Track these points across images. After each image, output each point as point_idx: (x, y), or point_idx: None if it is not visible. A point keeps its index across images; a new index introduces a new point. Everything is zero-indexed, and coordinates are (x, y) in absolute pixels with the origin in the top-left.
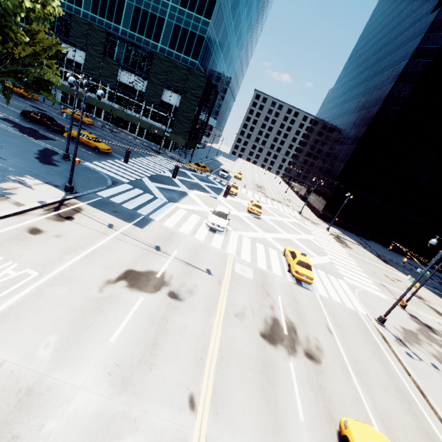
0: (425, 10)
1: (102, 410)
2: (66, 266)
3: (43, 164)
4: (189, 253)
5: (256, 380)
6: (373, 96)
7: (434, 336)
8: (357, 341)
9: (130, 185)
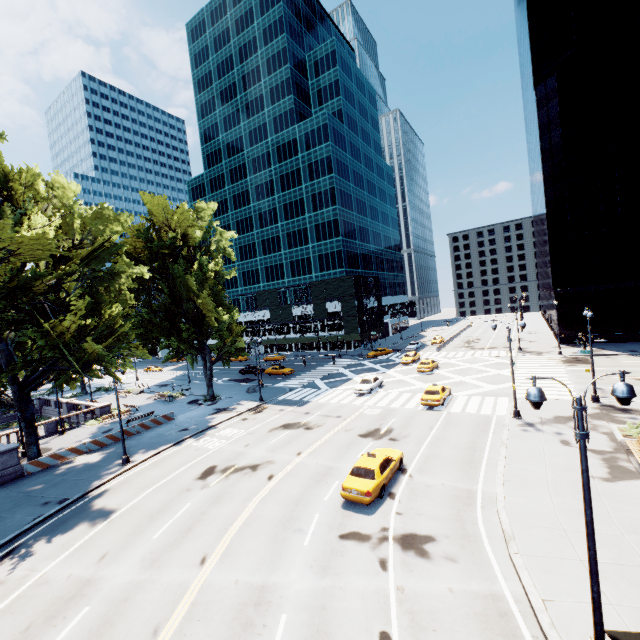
0: (532, 92)
1: (263, 455)
2: (256, 427)
3: (250, 393)
4: (330, 411)
5: (339, 448)
6: (540, 182)
7: (618, 415)
8: (459, 430)
9: (302, 388)
